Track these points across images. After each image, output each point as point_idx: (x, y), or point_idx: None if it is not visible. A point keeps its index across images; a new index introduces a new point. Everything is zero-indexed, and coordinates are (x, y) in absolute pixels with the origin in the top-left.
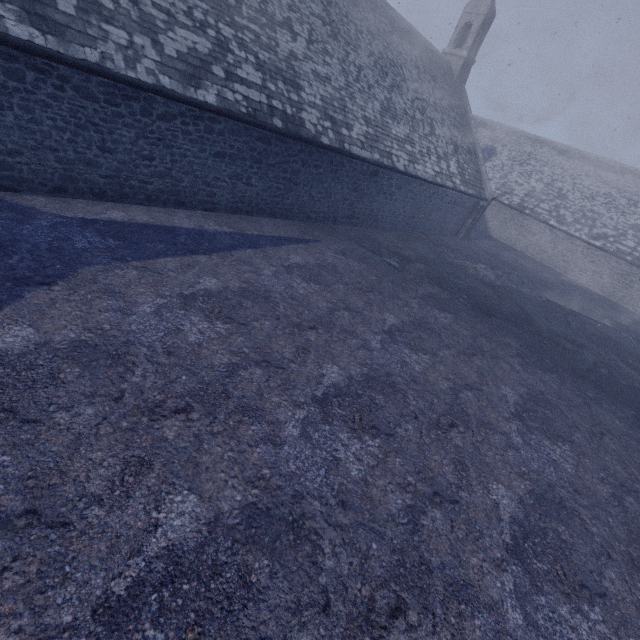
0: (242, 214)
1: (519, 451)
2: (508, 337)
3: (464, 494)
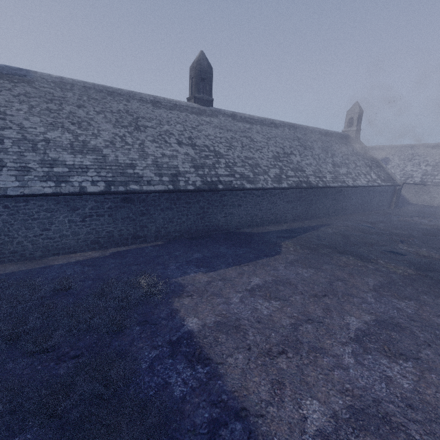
0: (295, 221)
1: None
2: None
3: None
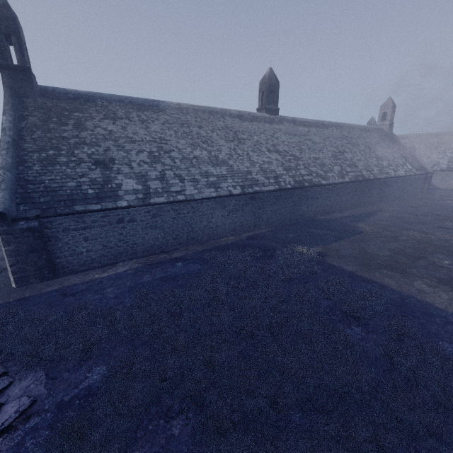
0: (352, 209)
1: None
2: None
3: None
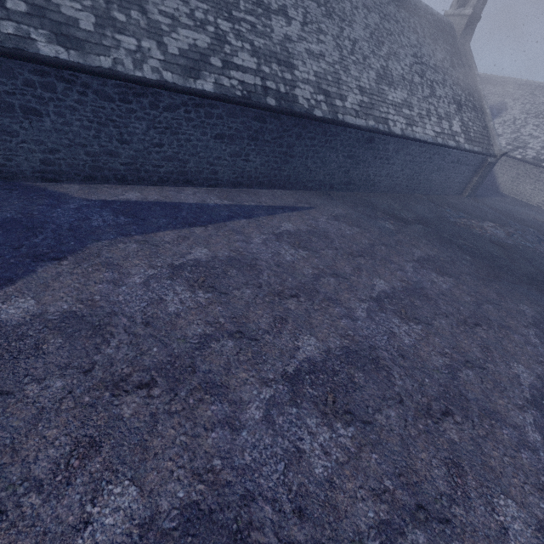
0: (243, 187)
1: (537, 452)
2: (521, 303)
3: (458, 510)
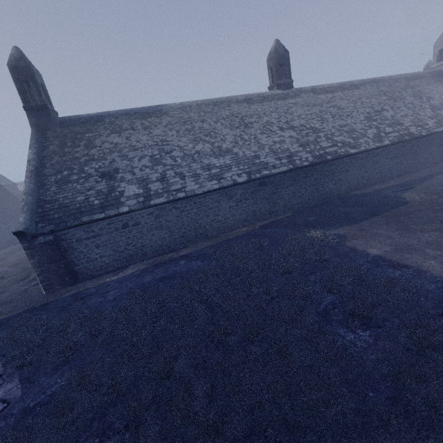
0: (400, 176)
1: None
2: None
3: None
